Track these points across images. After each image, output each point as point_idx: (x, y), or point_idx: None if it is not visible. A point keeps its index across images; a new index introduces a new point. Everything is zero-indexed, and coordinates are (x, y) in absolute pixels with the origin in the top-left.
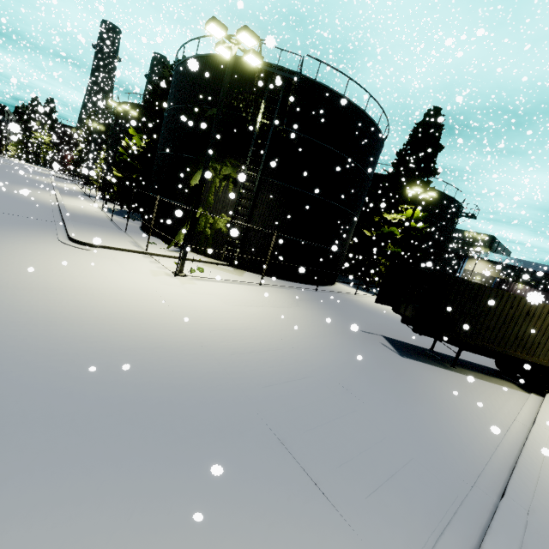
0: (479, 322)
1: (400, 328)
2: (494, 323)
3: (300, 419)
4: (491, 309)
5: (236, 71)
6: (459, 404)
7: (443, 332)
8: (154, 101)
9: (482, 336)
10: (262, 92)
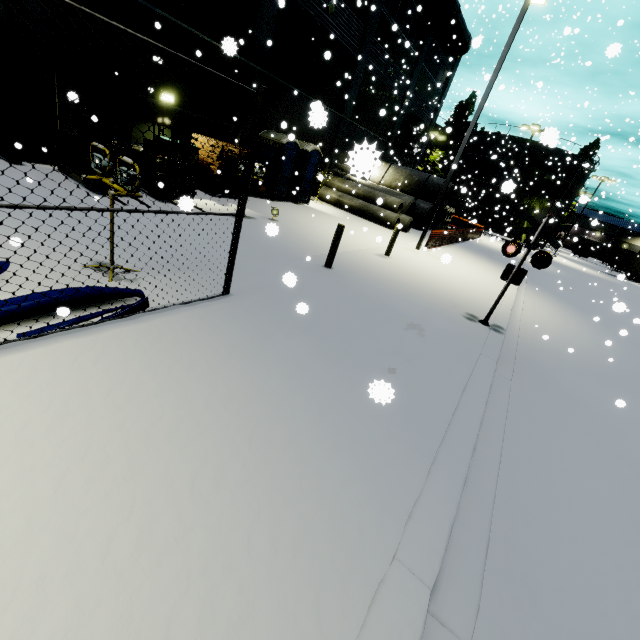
0: (633, 264)
1: (590, 266)
2: (636, 264)
3: (634, 287)
4: (638, 260)
5: (563, 158)
6: (636, 285)
7: (624, 268)
8: (462, 134)
9: (632, 268)
10: (570, 168)
